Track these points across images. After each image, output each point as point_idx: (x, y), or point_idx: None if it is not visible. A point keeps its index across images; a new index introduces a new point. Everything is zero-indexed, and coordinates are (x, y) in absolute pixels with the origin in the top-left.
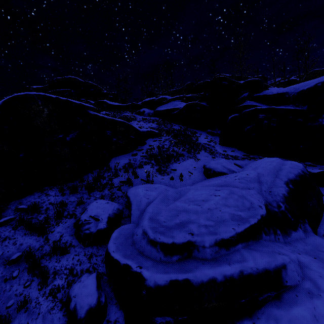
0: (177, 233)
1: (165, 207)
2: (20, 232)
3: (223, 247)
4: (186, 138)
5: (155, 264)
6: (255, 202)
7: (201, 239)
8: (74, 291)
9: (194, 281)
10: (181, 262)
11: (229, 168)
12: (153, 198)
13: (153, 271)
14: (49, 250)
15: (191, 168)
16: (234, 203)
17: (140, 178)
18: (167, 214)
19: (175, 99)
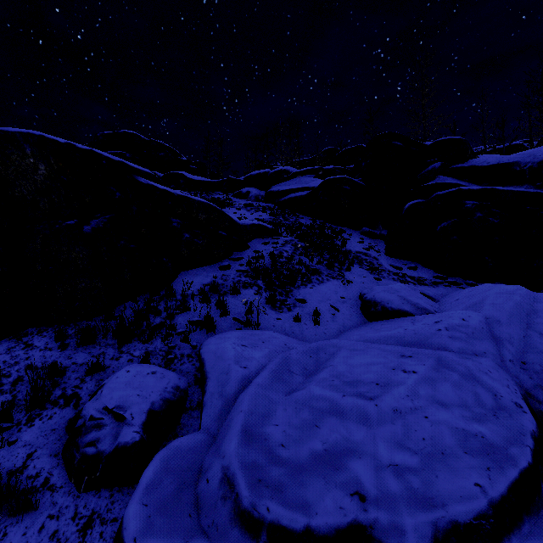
0: (320, 492)
1: (284, 396)
2: None
3: None
4: (324, 241)
5: None
6: (505, 394)
7: (390, 521)
8: None
9: None
10: None
11: (416, 303)
12: (256, 366)
13: None
14: None
15: (336, 298)
16: (454, 394)
17: (233, 316)
18: (290, 419)
19: (304, 174)
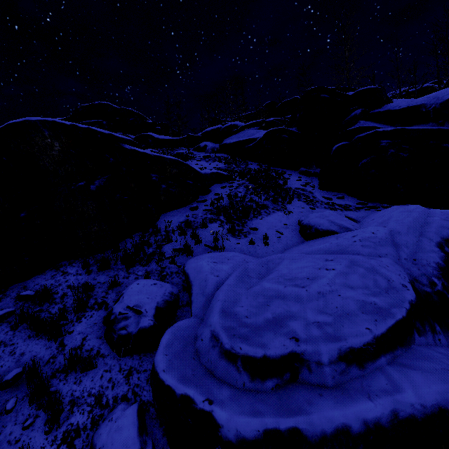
0: (271, 338)
1: (246, 290)
2: (22, 334)
3: (353, 363)
4: (269, 181)
5: (235, 395)
6: (396, 279)
7: (313, 349)
8: (101, 439)
9: (308, 433)
10: (281, 391)
11: (340, 224)
12: (225, 275)
13: (232, 409)
14: (64, 365)
15: (280, 225)
16: (360, 281)
17: (204, 243)
18: (251, 303)
19: (250, 127)
